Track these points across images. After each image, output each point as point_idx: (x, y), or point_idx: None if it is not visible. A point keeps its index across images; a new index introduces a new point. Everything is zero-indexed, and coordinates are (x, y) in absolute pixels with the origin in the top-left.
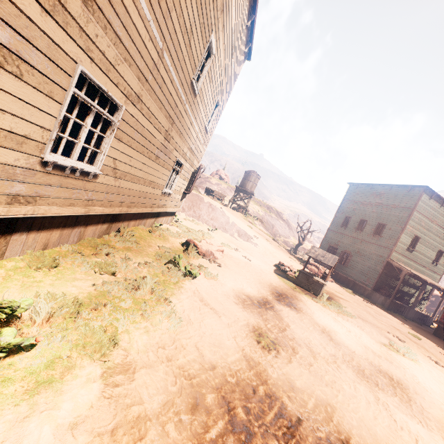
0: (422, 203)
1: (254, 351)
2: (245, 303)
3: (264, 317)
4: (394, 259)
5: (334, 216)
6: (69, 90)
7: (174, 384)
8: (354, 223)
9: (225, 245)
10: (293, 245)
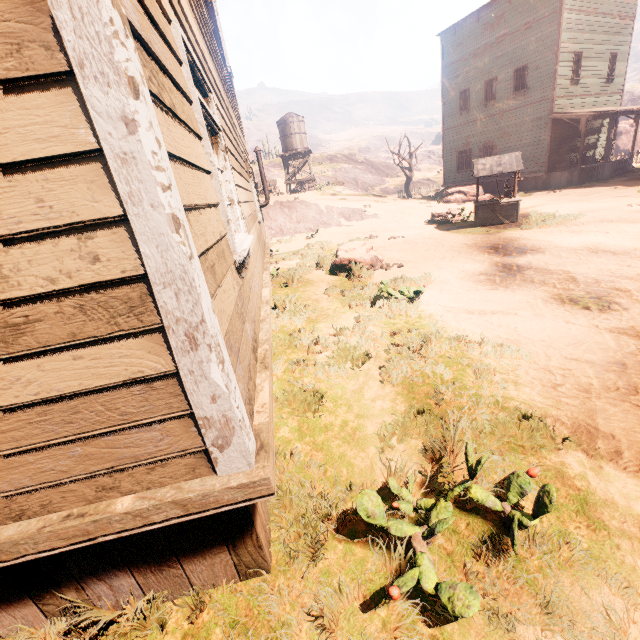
0: None
1: (604, 320)
2: (498, 282)
3: (537, 281)
4: (559, 110)
5: (443, 105)
6: (194, 99)
7: (639, 408)
8: (478, 95)
9: (356, 240)
10: (396, 188)
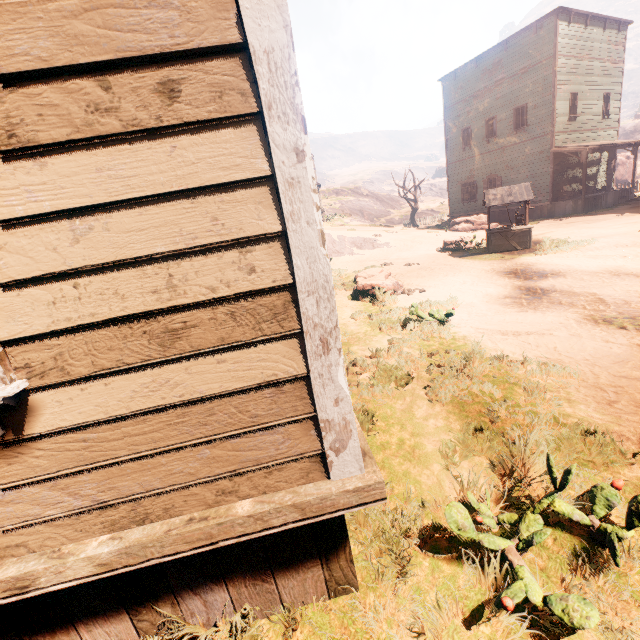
0: (562, 39)
1: None
2: (525, 305)
3: (565, 303)
4: (559, 144)
5: (446, 141)
6: None
7: None
8: (480, 132)
9: (372, 267)
10: (401, 218)
